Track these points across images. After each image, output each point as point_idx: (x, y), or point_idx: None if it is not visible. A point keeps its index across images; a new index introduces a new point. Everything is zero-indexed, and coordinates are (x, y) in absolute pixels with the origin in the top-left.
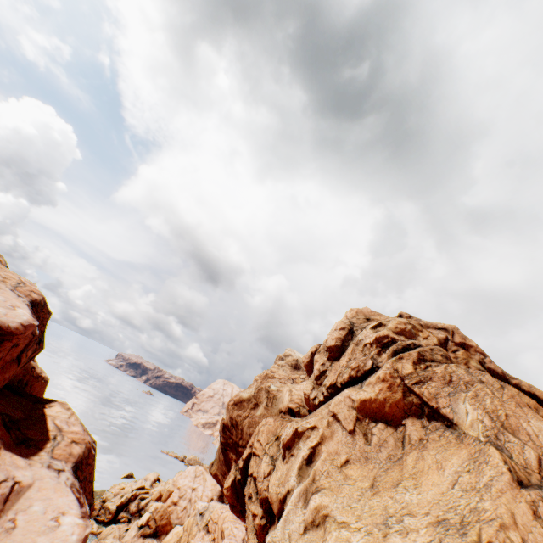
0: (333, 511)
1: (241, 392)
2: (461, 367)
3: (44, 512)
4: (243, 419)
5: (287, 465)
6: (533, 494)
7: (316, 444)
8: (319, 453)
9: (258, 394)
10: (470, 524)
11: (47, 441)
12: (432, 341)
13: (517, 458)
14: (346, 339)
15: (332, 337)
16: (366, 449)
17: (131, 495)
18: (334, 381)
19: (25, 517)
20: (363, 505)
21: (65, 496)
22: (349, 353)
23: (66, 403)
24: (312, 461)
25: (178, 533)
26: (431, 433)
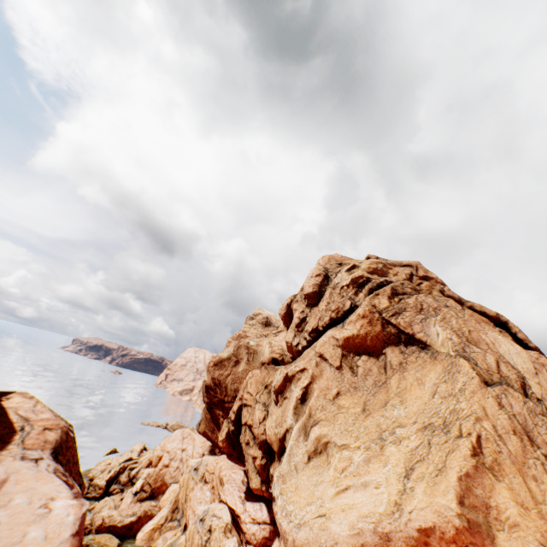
0: (332, 437)
1: (220, 353)
2: (429, 296)
3: (29, 502)
4: (225, 377)
5: (281, 408)
6: (496, 390)
7: (308, 383)
8: (311, 391)
9: (238, 352)
10: (451, 423)
11: (13, 434)
12: (401, 277)
13: (481, 364)
14: (323, 285)
15: (309, 284)
16: (353, 380)
17: (120, 468)
18: (316, 325)
19: (8, 513)
20: (359, 427)
21: (50, 483)
22: (327, 297)
23: (27, 392)
24: (306, 399)
25: (175, 490)
26: (409, 356)
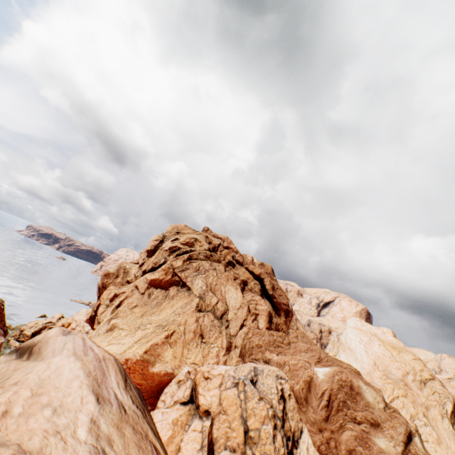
0: (119, 324)
1: (109, 268)
2: (209, 262)
3: None
4: (109, 284)
5: (110, 308)
6: (201, 314)
7: (123, 299)
8: (124, 303)
9: (119, 270)
10: (168, 325)
11: None
12: (204, 248)
13: (207, 302)
14: (158, 246)
15: (149, 245)
16: (147, 300)
17: (42, 326)
18: (146, 269)
19: None
20: (134, 322)
21: None
22: (157, 254)
23: None
24: (120, 306)
25: None
26: (180, 293)
